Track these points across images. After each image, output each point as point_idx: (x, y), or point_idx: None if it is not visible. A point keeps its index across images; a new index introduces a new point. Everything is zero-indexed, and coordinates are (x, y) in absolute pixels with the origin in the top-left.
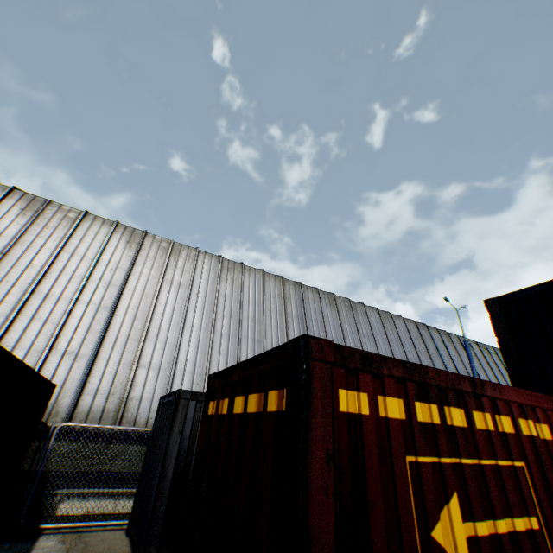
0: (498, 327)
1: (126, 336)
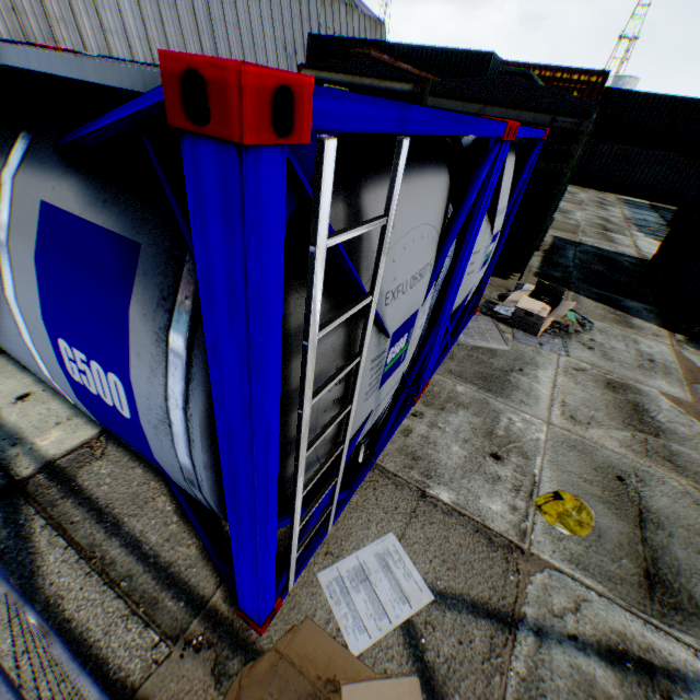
0: (309, 52)
1: (84, 4)
